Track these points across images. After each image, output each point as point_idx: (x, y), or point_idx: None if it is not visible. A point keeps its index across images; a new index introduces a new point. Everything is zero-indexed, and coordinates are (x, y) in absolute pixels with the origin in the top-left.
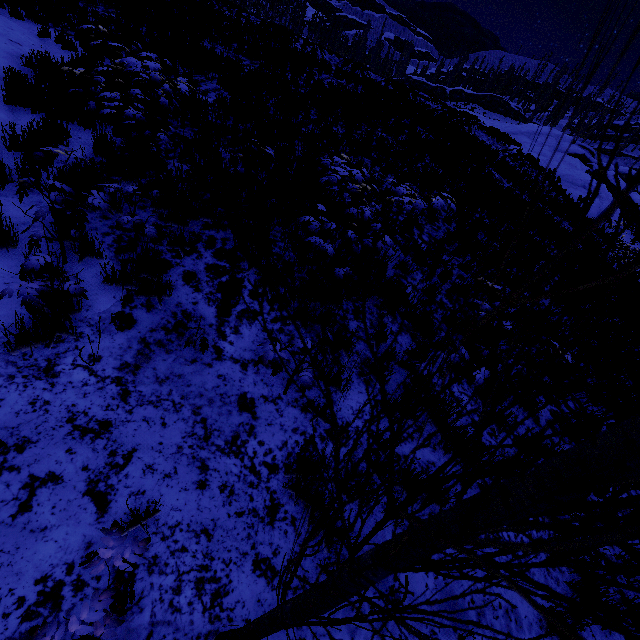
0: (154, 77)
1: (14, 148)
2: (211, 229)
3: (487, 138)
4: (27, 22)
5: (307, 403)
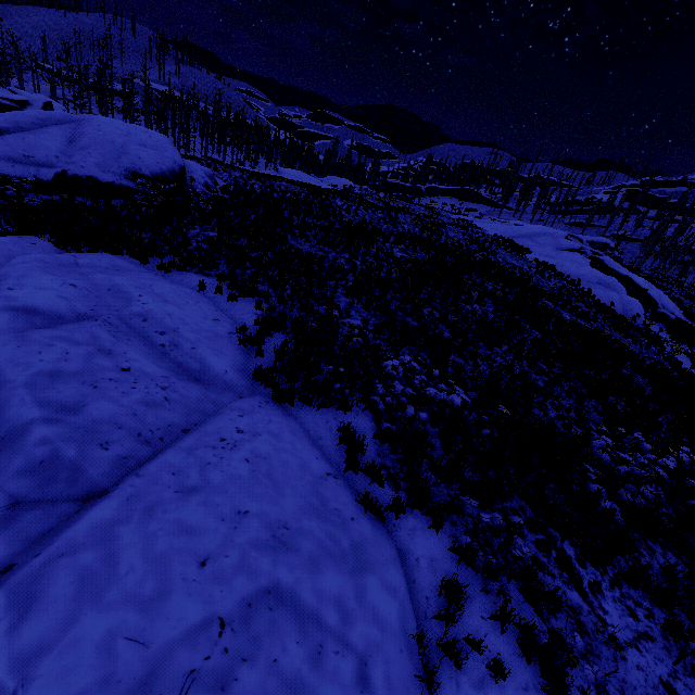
0: (461, 401)
1: (348, 469)
2: (506, 500)
3: (509, 256)
4: (174, 273)
5: (692, 668)
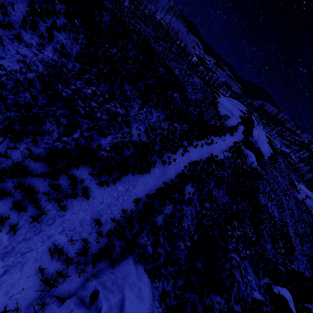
0: None
1: None
2: None
3: (199, 81)
4: None
5: None
